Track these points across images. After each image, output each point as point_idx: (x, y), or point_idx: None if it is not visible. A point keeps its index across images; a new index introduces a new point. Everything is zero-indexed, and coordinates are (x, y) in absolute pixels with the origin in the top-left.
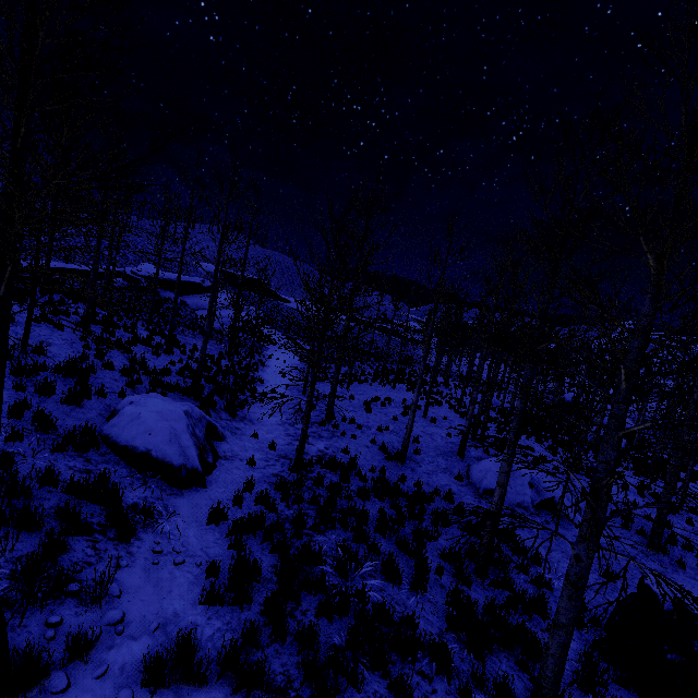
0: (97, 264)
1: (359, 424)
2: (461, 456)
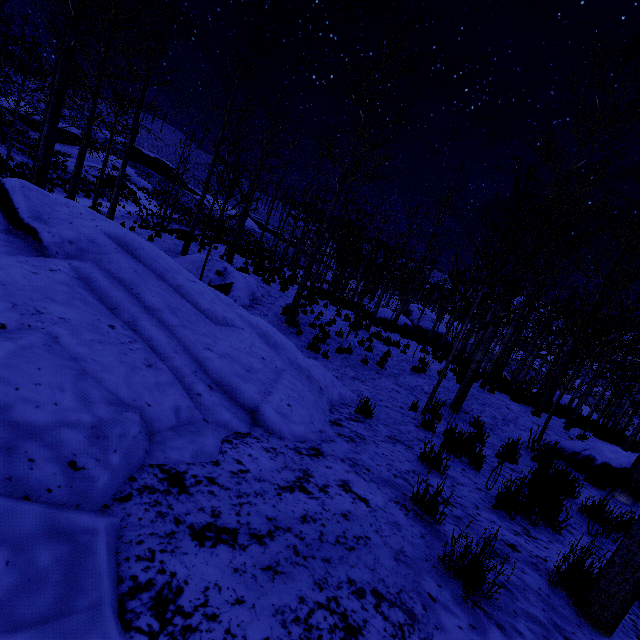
0: None
1: None
2: (183, 254)
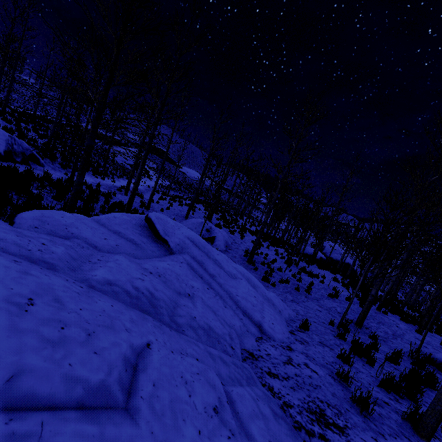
0: (12, 81)
1: (142, 196)
2: (186, 217)
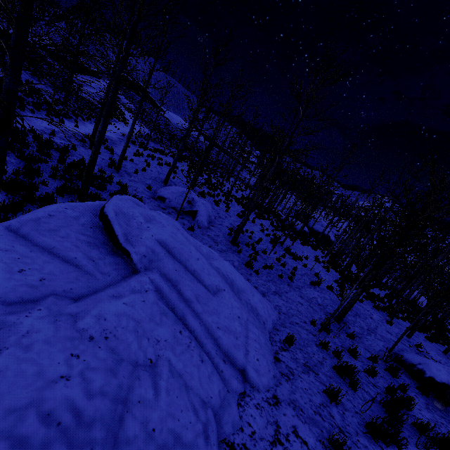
0: None
1: (112, 151)
2: (165, 183)
